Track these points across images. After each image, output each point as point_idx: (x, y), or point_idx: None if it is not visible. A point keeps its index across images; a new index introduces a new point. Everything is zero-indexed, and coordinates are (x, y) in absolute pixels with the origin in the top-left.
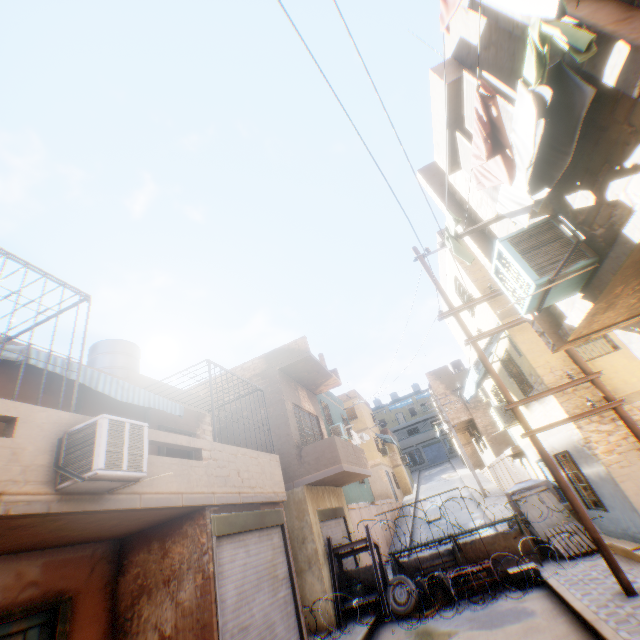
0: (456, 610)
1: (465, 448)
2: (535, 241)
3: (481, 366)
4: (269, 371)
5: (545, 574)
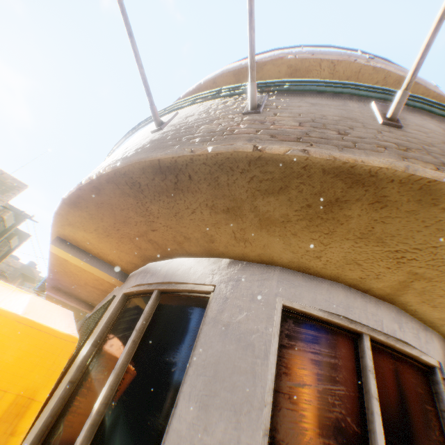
0: None
1: None
2: None
3: None
4: (20, 270)
5: None
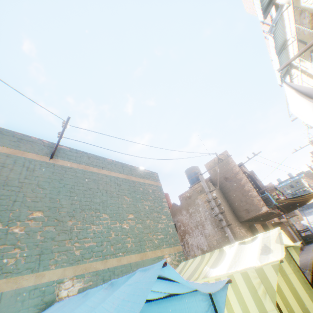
0: None
1: None
2: None
3: None
4: None
5: None
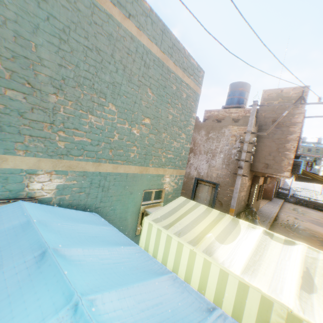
0: (303, 206)
1: None
2: None
3: None
4: None
5: None
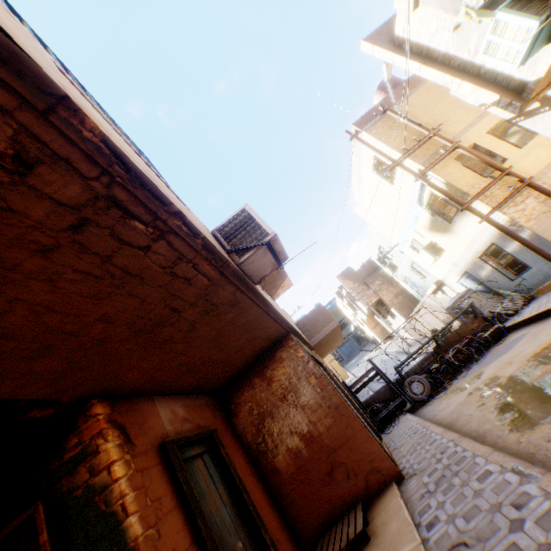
0: (468, 368)
1: (376, 329)
2: (522, 4)
3: (423, 201)
4: None
5: (509, 324)
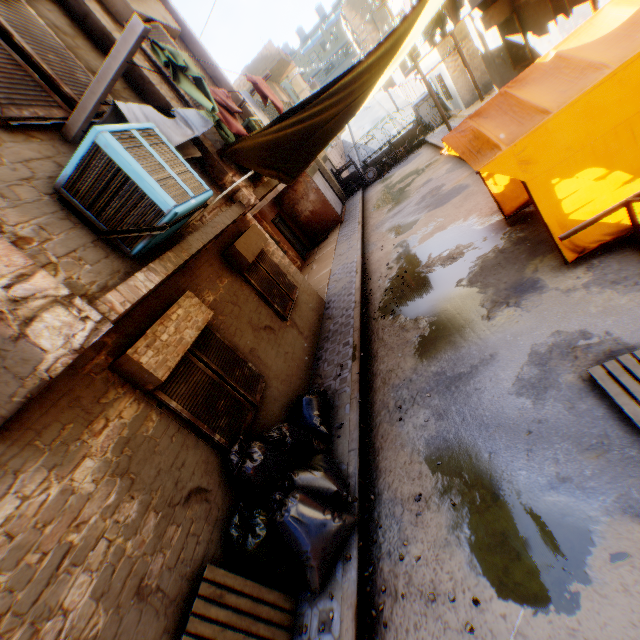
0: (394, 168)
1: None
2: None
3: None
4: None
5: (427, 139)
